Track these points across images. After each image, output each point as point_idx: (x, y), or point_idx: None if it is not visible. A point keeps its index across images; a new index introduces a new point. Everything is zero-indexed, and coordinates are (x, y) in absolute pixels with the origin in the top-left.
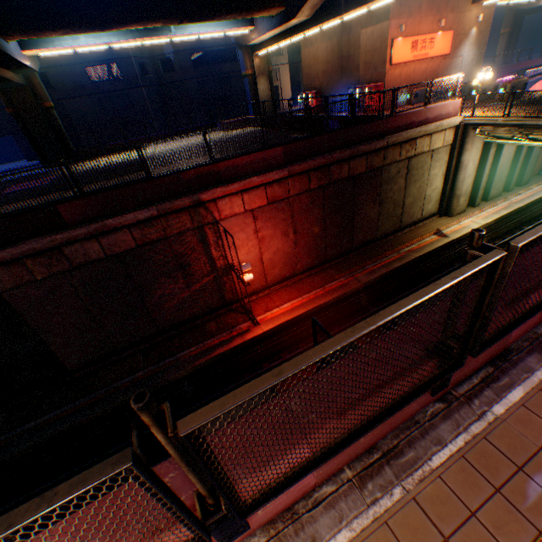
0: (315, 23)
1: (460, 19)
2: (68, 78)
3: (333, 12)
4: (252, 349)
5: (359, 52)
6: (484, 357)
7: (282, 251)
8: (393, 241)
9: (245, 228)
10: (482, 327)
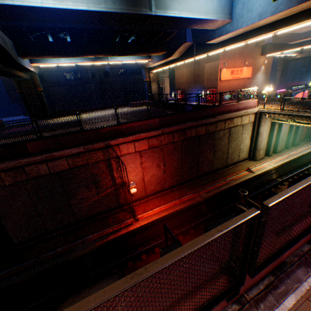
0: (181, 59)
1: (255, 62)
2: (54, 77)
3: (190, 55)
4: (133, 236)
5: (204, 74)
6: (267, 268)
7: (156, 175)
8: (222, 173)
9: (135, 161)
10: (254, 257)
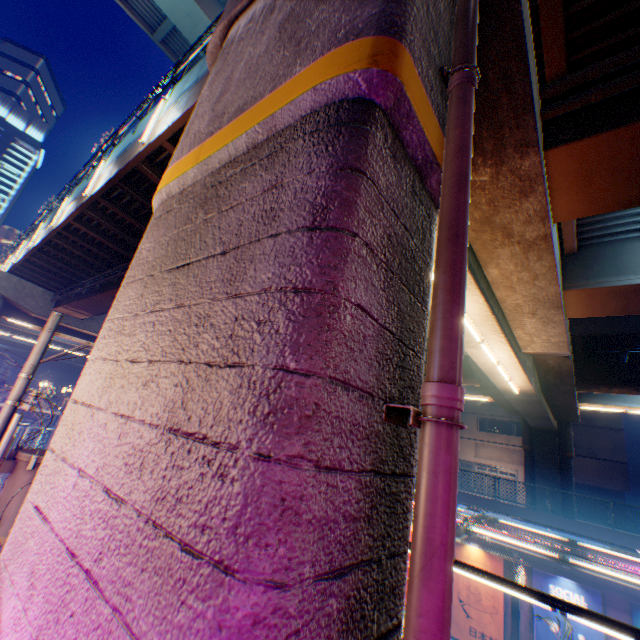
0: None
1: None
2: None
3: None
4: None
5: None
6: None
7: None
8: None
9: None
10: None
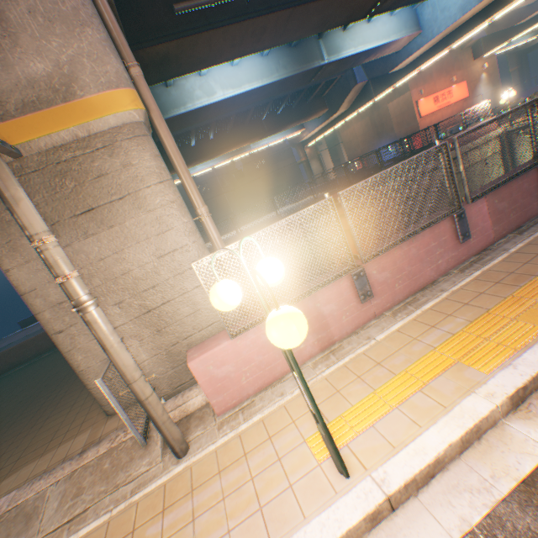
0: (352, 110)
1: (467, 72)
2: None
3: (365, 99)
4: None
5: (390, 119)
6: None
7: None
8: None
9: None
10: None
